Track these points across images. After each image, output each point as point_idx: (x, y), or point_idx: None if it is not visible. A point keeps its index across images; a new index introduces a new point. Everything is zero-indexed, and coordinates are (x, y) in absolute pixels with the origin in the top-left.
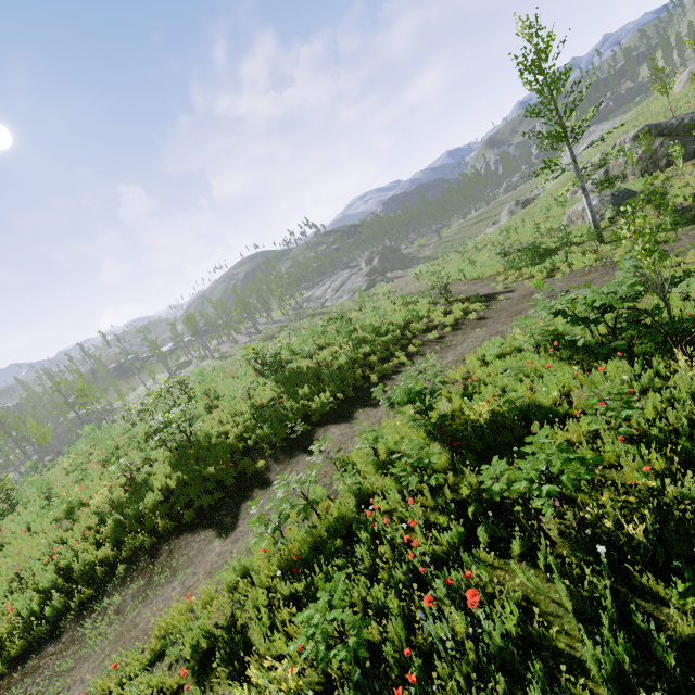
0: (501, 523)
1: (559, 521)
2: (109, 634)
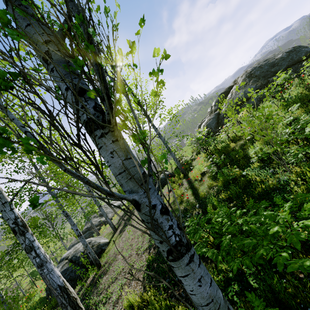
0: None
1: None
2: None
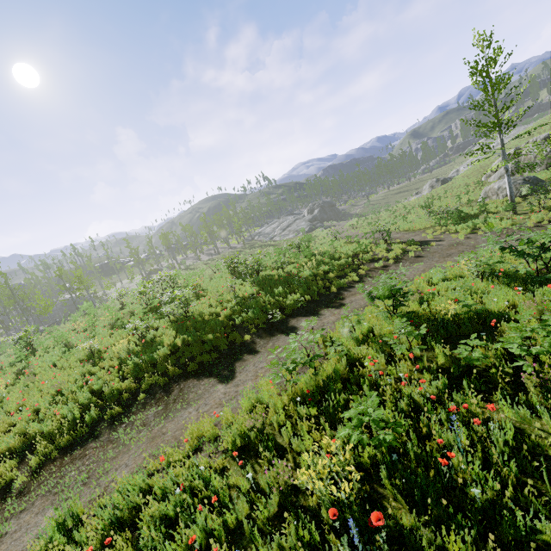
0: (482, 379)
1: (536, 378)
2: (140, 438)
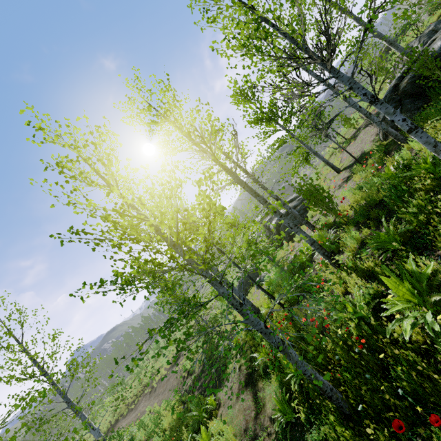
0: None
1: None
2: None
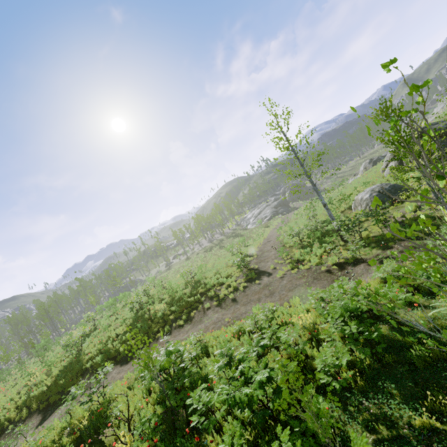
0: None
1: None
2: None
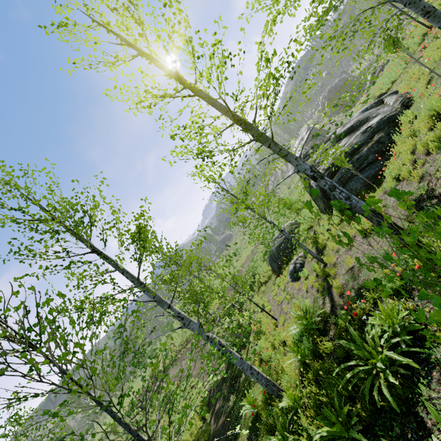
0: None
1: None
2: None
